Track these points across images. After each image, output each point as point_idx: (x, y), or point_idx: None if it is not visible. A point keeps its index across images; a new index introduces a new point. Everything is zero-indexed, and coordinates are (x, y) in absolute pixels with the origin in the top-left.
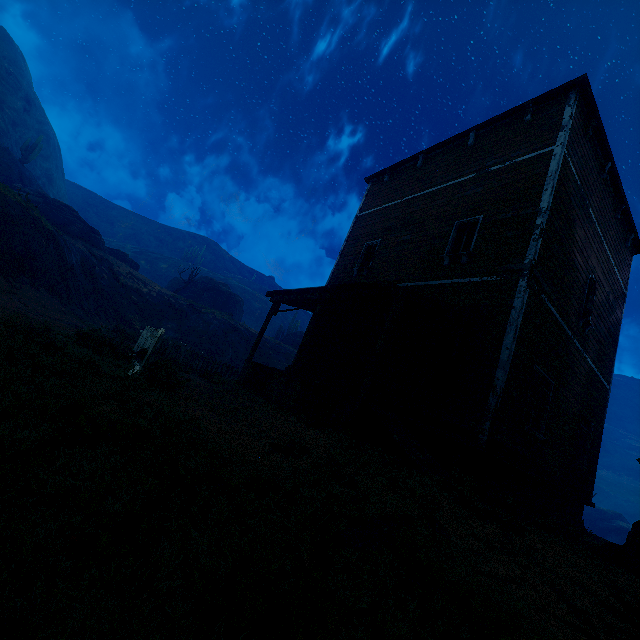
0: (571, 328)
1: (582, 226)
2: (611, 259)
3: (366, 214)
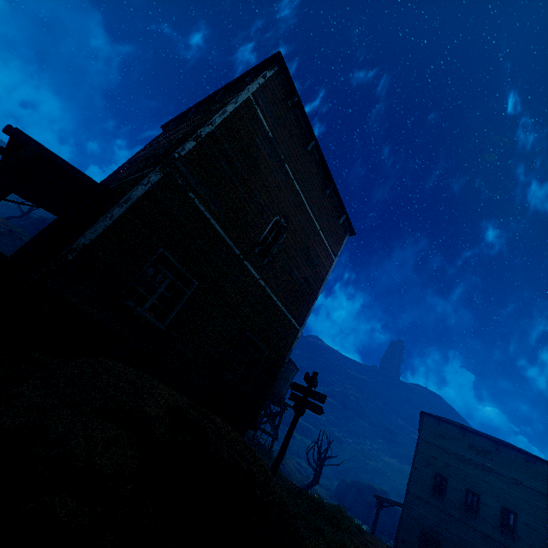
0: (241, 248)
1: (272, 172)
2: (315, 222)
3: (144, 148)
